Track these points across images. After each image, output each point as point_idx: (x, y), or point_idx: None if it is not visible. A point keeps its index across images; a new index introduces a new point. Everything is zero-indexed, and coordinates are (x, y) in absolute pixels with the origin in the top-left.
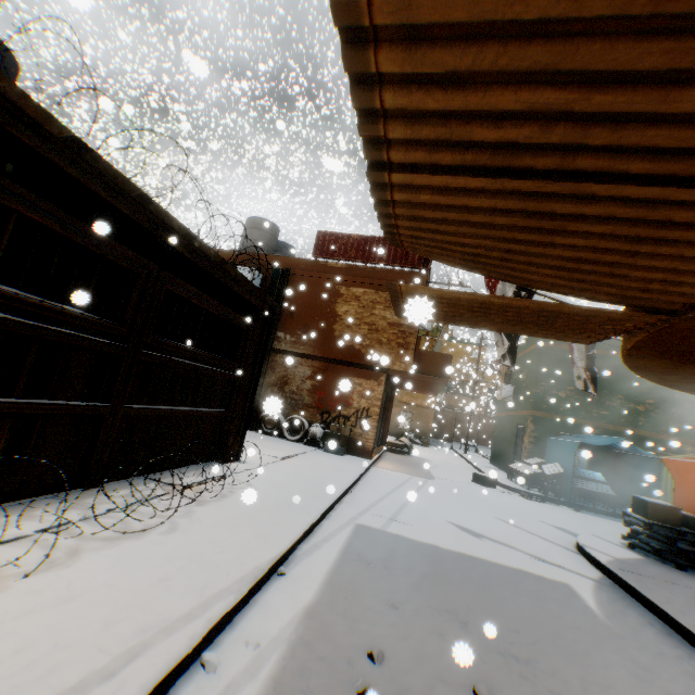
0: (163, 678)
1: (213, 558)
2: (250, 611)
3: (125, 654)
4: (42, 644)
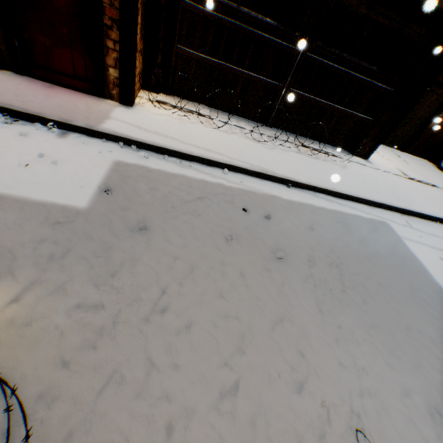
0: (208, 160)
1: (264, 159)
2: (255, 179)
3: (206, 149)
4: (199, 137)
